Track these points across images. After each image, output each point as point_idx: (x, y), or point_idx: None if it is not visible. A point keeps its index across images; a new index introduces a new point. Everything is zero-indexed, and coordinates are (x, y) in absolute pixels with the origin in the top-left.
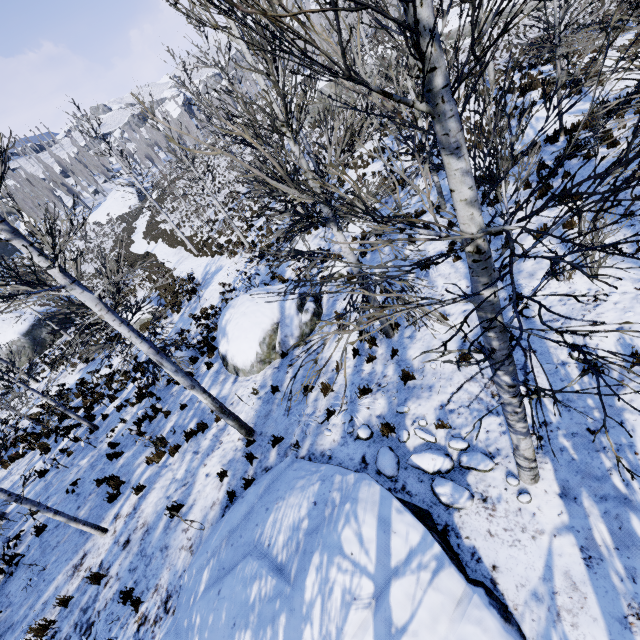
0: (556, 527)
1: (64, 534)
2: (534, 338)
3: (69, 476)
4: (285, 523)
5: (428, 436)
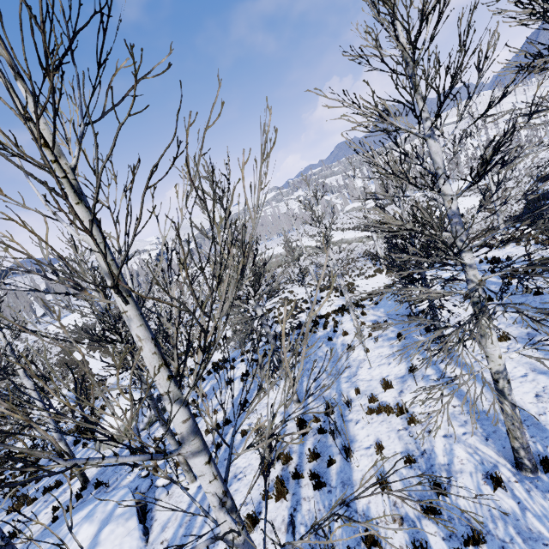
0: (187, 499)
1: None
2: (239, 421)
3: None
4: (76, 518)
5: (170, 470)
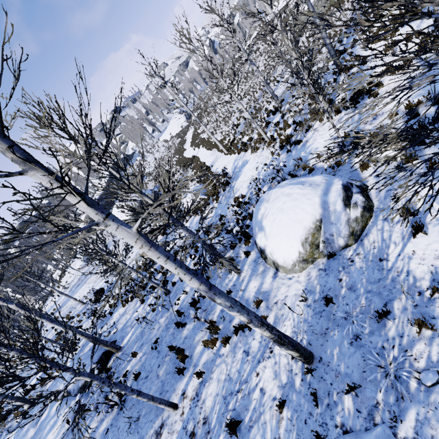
0: None
1: (150, 389)
2: None
3: (153, 330)
4: None
5: None
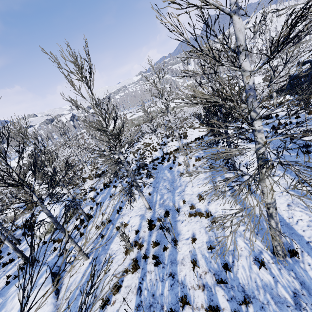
0: (83, 270)
1: None
2: (116, 220)
3: None
4: (17, 284)
5: (74, 252)
